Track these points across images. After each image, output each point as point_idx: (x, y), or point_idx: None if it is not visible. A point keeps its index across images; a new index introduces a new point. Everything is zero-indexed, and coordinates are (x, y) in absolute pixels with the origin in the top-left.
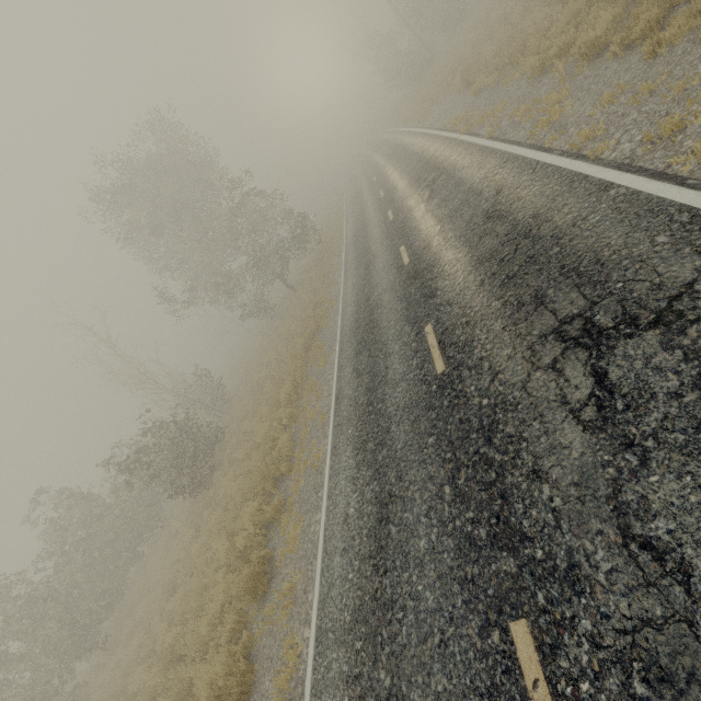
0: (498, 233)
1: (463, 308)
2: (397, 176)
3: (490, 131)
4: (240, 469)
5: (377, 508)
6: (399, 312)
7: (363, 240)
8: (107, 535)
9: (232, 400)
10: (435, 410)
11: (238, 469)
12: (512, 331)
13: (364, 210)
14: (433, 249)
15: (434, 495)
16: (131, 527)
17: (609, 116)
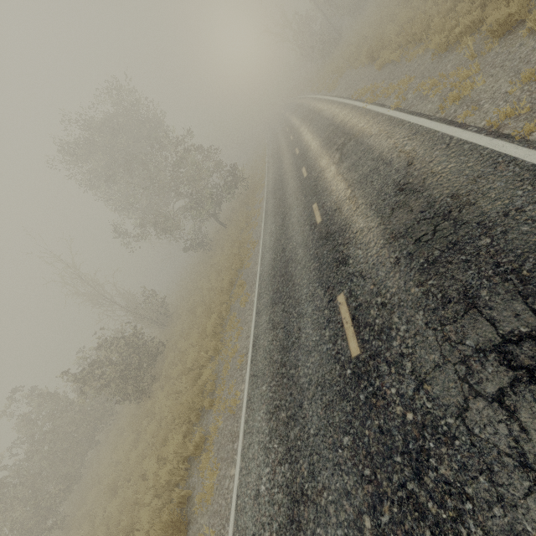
0: (413, 208)
1: (378, 285)
2: (310, 137)
3: (396, 103)
4: (173, 388)
5: (288, 501)
6: (311, 272)
7: (280, 191)
8: (69, 427)
9: (173, 315)
10: (350, 401)
11: (171, 387)
12: (437, 331)
13: (282, 164)
14: (344, 212)
15: (351, 521)
16: (89, 420)
17: (532, 94)
